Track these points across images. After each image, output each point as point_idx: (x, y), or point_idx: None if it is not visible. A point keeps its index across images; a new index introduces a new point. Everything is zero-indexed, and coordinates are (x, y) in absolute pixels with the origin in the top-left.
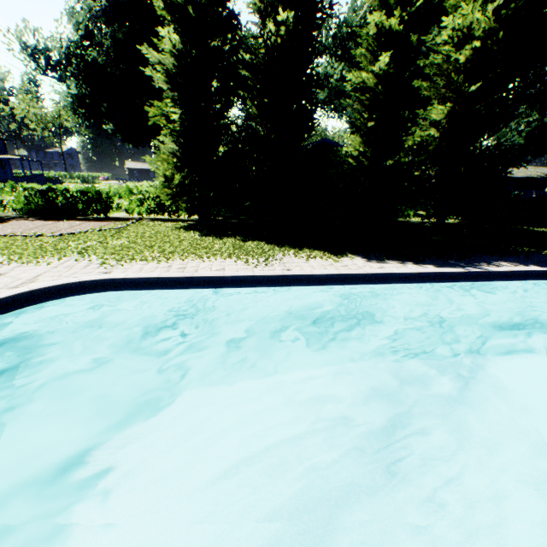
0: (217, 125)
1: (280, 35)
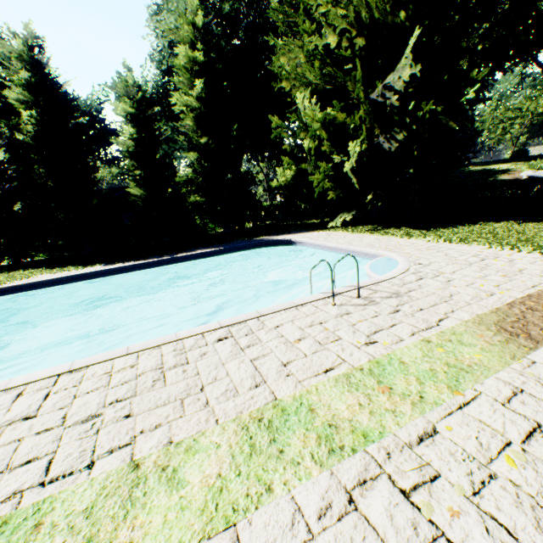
0: (10, 187)
1: (34, 123)
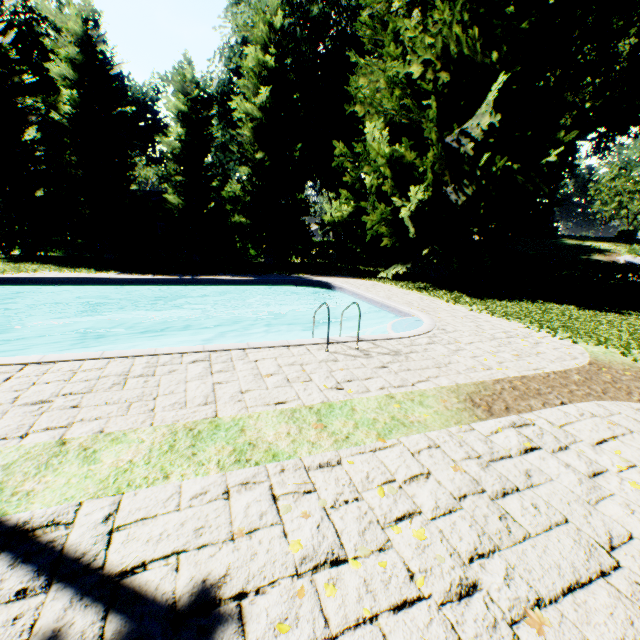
0: (35, 170)
1: (74, 105)
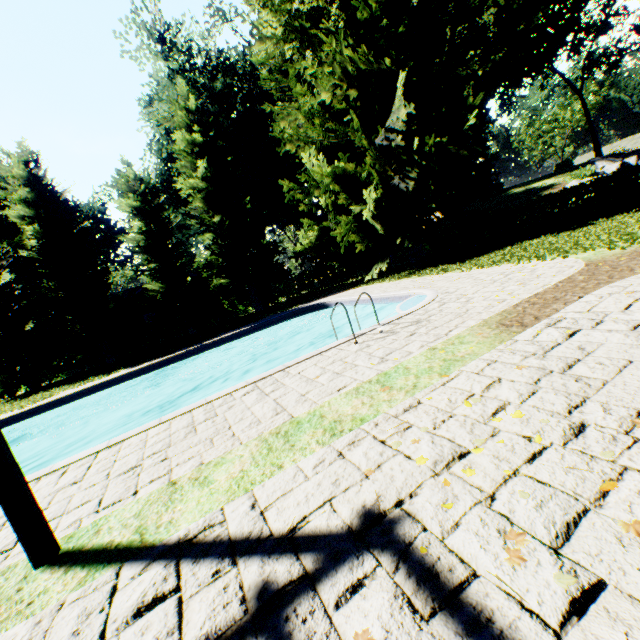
0: (19, 307)
1: (38, 237)
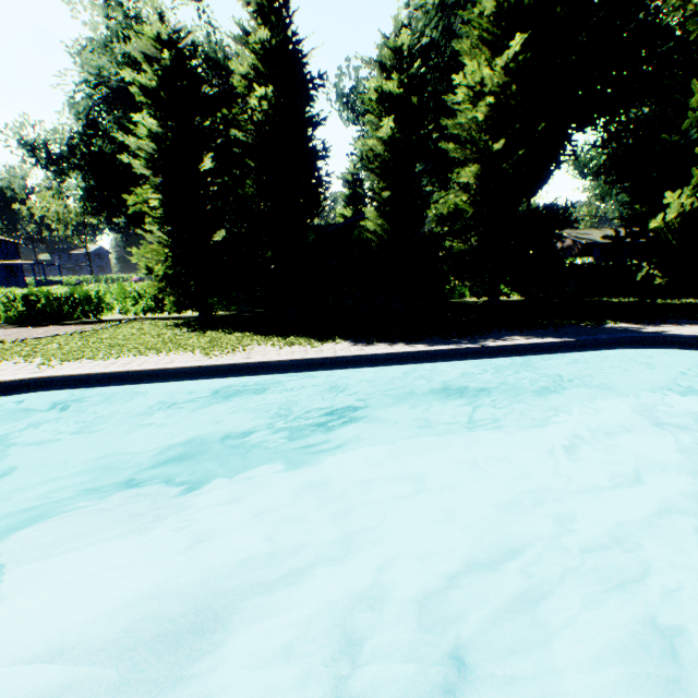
0: (212, 208)
1: (264, 110)
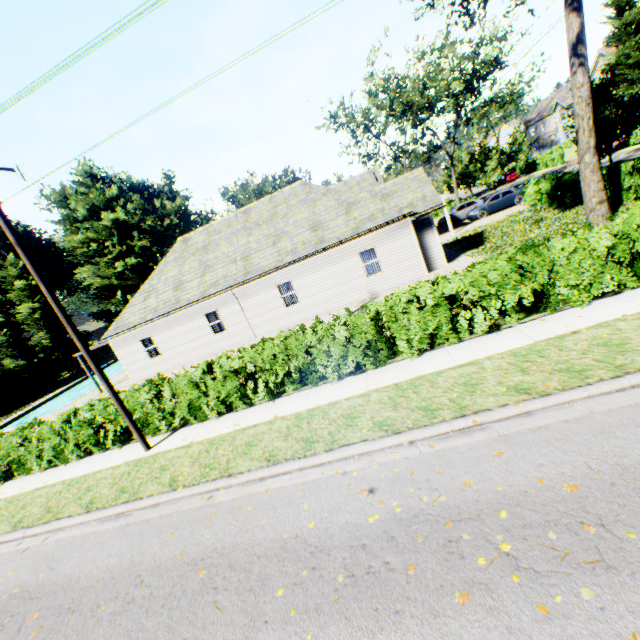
0: None
1: None
